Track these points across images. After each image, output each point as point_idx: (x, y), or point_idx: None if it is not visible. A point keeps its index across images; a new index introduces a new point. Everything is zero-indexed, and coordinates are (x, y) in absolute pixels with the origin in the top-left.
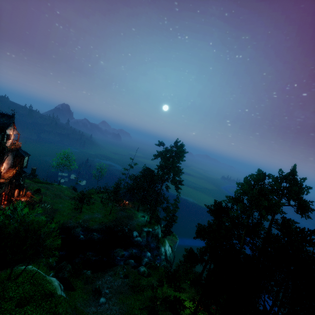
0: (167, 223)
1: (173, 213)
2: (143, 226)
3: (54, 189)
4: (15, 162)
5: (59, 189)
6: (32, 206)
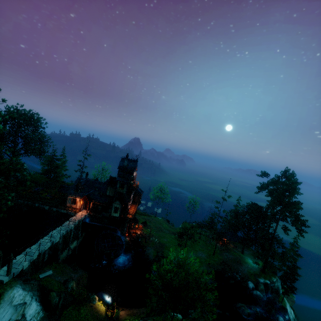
0: (284, 274)
1: (295, 263)
2: (257, 275)
3: (155, 222)
4: (135, 198)
5: (158, 222)
6: (144, 239)
